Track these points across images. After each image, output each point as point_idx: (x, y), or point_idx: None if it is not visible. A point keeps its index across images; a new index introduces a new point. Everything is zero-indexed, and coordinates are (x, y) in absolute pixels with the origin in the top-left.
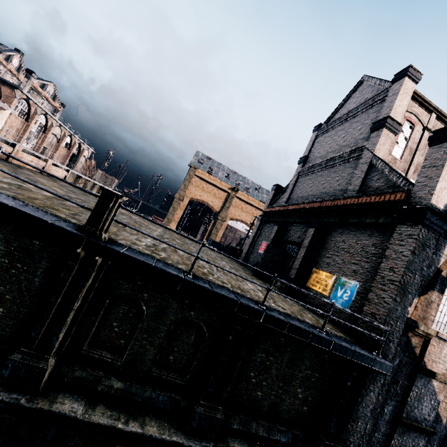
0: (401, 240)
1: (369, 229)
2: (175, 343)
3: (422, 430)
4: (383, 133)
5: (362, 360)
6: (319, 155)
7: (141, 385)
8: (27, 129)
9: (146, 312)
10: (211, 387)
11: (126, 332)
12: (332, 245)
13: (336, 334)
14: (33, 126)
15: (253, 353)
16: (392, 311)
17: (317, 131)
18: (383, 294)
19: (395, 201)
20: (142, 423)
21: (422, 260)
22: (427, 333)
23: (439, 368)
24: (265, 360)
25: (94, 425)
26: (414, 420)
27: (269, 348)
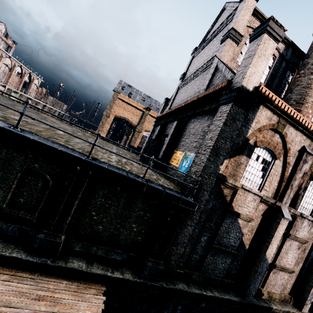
0: (220, 116)
1: (207, 115)
2: (24, 188)
3: (228, 252)
4: (228, 43)
5: (172, 199)
6: (192, 70)
7: None
8: None
9: None
10: (52, 220)
11: None
12: (186, 132)
13: (164, 185)
14: None
15: (94, 197)
16: (207, 168)
17: (193, 53)
18: (202, 157)
19: (222, 88)
20: None
21: (233, 130)
22: (235, 185)
23: (244, 211)
24: (104, 203)
25: None
26: (223, 246)
27: (108, 194)
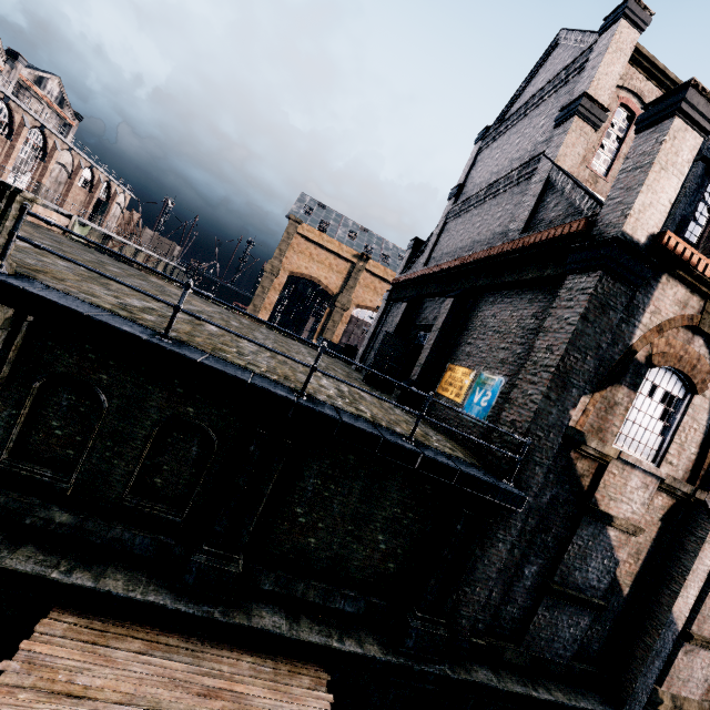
0: (570, 299)
1: (531, 291)
2: (164, 457)
3: (585, 602)
4: (574, 126)
5: (473, 487)
6: (479, 181)
7: (106, 521)
8: (11, 153)
9: (107, 405)
10: (221, 525)
11: (75, 437)
12: (477, 324)
13: (447, 451)
14: (23, 148)
15: (301, 477)
16: (542, 416)
17: (481, 141)
18: (531, 389)
19: (570, 236)
20: (99, 575)
21: (601, 332)
22: (602, 453)
23: (621, 510)
24: (322, 490)
25: (8, 573)
26: (573, 587)
27: (329, 470)
